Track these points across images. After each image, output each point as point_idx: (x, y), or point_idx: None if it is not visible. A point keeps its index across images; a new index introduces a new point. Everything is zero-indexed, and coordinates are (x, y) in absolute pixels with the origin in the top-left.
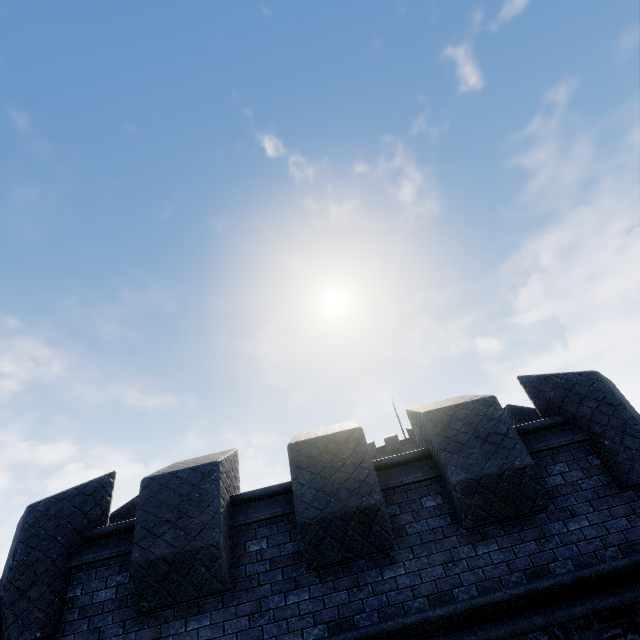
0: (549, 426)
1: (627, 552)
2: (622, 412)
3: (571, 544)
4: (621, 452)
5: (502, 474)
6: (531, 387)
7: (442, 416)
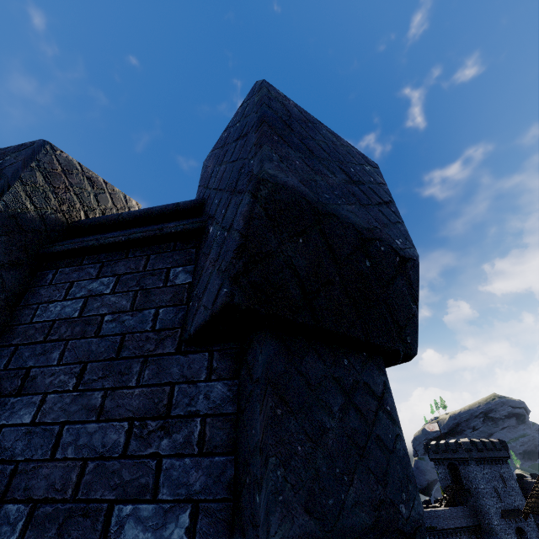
0: (158, 215)
1: (40, 534)
2: (249, 139)
3: None
4: (214, 244)
5: None
6: (204, 169)
7: None
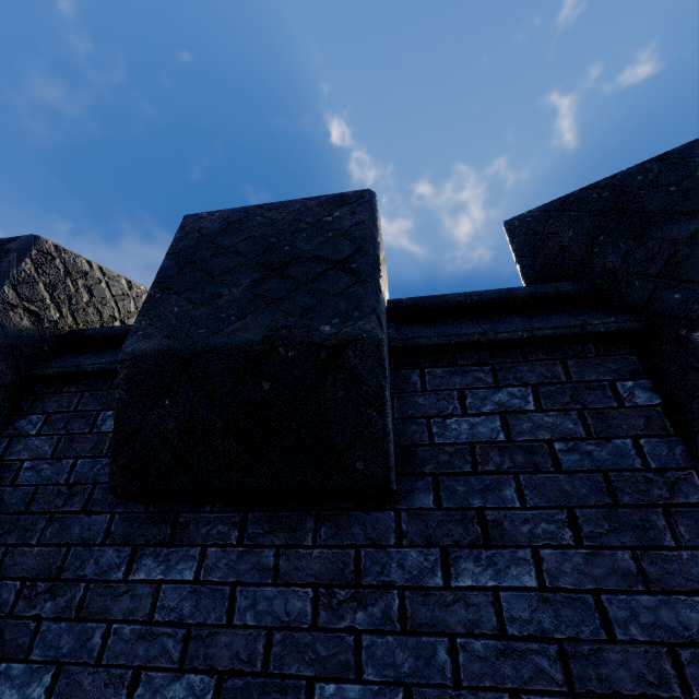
0: (527, 300)
1: None
2: None
3: (436, 635)
4: None
5: (265, 354)
6: (525, 234)
7: (212, 221)
